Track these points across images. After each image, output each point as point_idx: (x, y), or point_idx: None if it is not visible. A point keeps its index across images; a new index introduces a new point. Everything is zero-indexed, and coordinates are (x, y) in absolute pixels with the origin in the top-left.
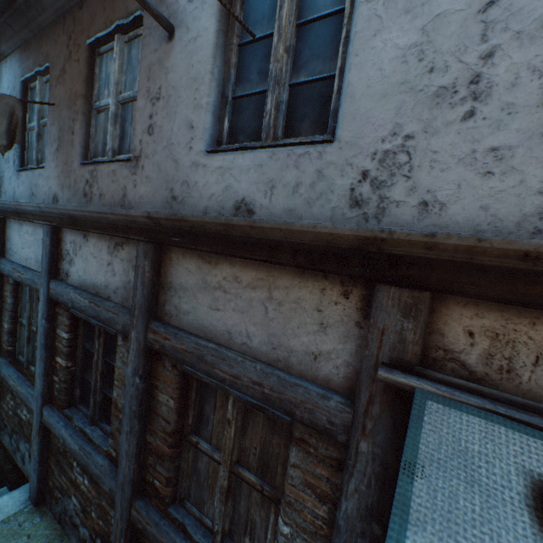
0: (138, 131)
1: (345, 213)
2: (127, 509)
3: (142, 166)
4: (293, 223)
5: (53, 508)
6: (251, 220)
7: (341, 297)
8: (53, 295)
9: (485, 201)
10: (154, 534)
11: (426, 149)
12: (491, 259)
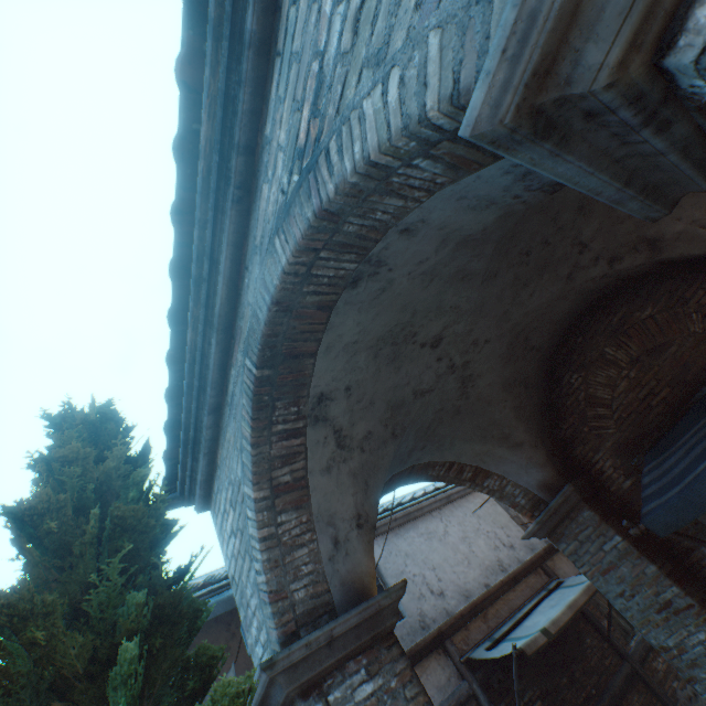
0: None
1: (423, 632)
2: None
3: None
4: (425, 636)
5: None
6: (416, 643)
7: (439, 655)
8: None
9: (440, 614)
10: None
11: (425, 609)
12: (453, 621)
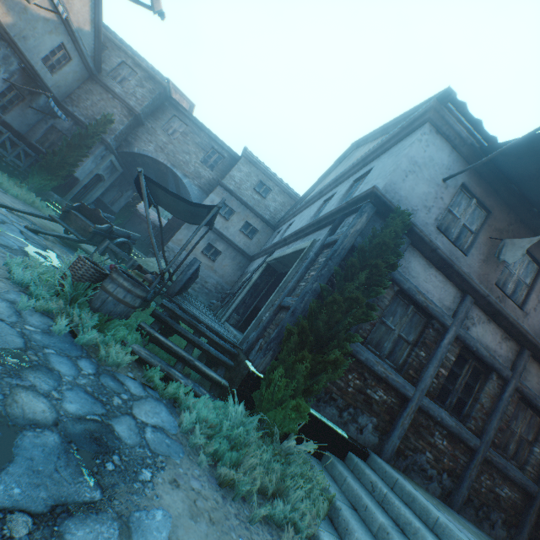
0: (530, 304)
1: None
2: (486, 452)
3: (527, 318)
4: None
5: (398, 463)
6: None
7: None
8: (460, 335)
9: None
10: (496, 460)
11: None
12: None
